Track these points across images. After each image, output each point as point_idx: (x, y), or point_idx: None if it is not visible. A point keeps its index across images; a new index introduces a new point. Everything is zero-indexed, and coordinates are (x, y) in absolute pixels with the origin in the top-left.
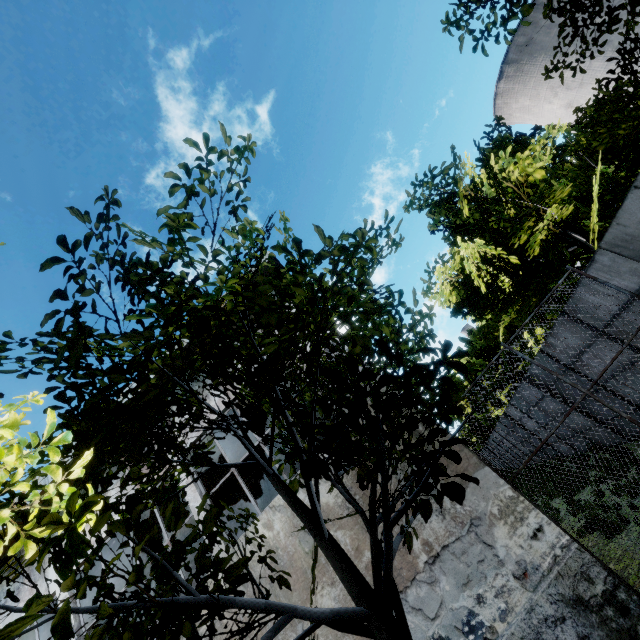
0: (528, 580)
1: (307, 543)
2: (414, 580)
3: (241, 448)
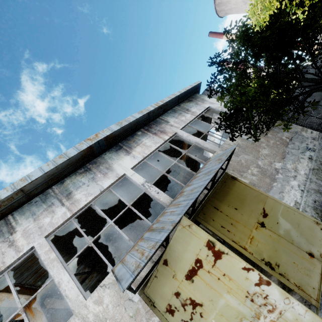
0: (315, 139)
1: (250, 142)
2: (288, 144)
3: (149, 180)
